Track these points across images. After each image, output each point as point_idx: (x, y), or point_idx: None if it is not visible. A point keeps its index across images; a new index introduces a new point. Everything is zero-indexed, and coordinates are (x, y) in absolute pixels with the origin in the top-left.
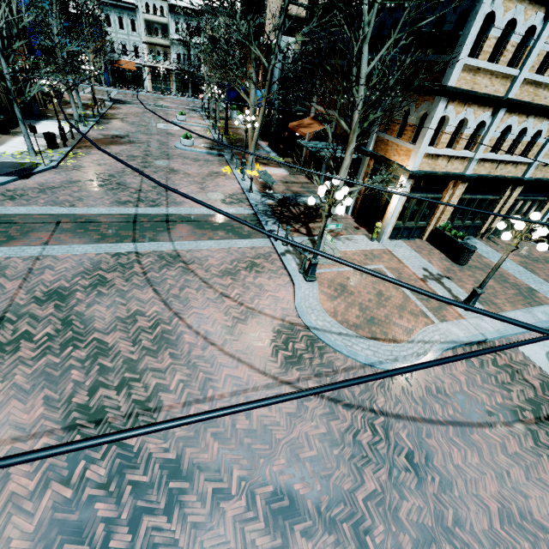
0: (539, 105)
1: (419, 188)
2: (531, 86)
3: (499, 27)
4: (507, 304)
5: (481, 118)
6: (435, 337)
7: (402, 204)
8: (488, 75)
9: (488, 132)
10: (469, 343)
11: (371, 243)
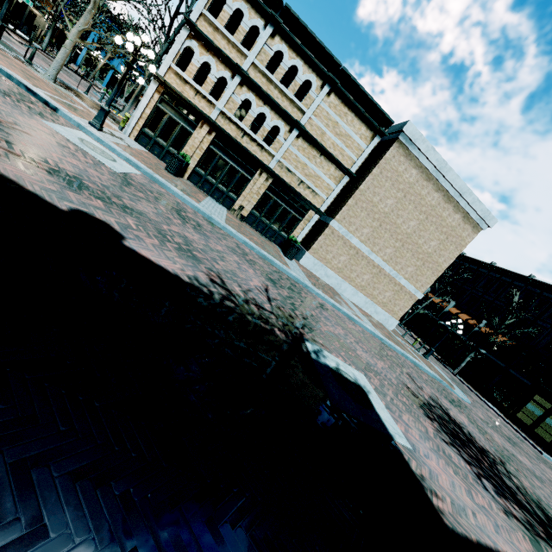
0: (269, 95)
1: (173, 108)
2: (264, 77)
3: (231, 8)
4: (146, 165)
5: (223, 74)
6: (6, 69)
7: (152, 108)
8: (226, 40)
9: (228, 89)
10: (33, 92)
11: (116, 127)
